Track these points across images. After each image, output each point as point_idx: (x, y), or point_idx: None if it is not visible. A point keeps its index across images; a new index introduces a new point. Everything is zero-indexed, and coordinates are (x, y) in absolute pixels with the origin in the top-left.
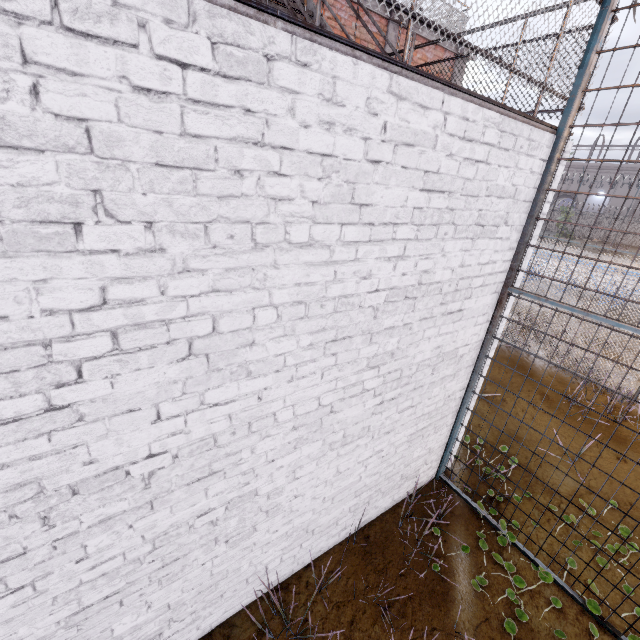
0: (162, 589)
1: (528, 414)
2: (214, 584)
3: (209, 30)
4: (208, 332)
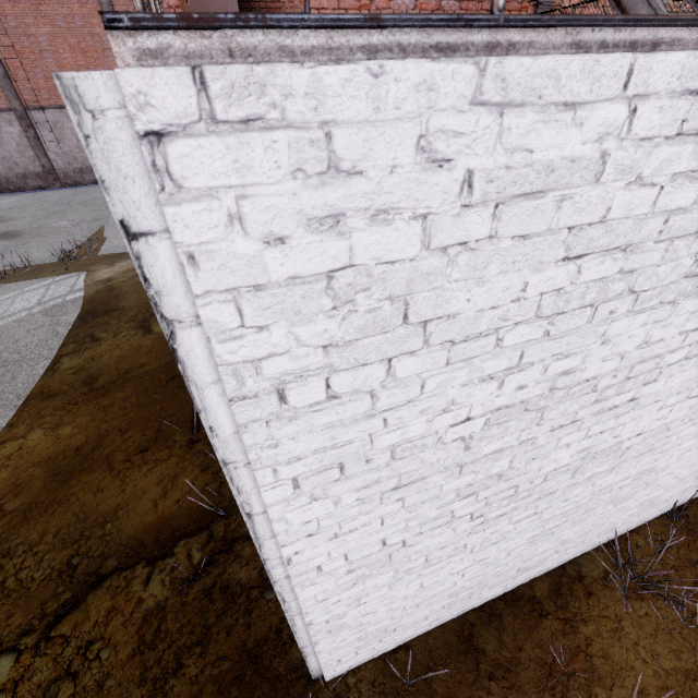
0: (569, 529)
1: None
2: (587, 532)
3: None
4: None
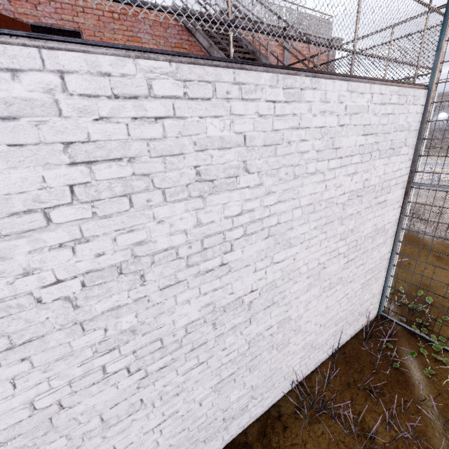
0: (250, 375)
1: (430, 270)
2: (270, 376)
3: (283, 85)
4: (276, 223)
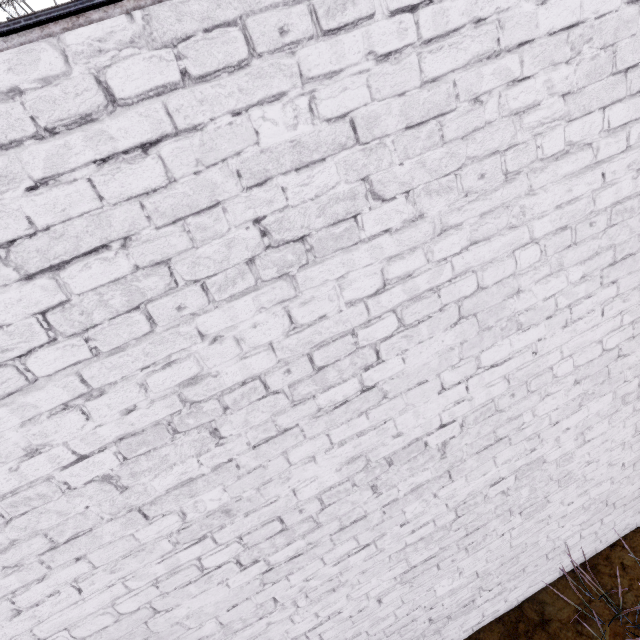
0: (468, 557)
1: None
2: (514, 557)
3: None
4: (473, 290)
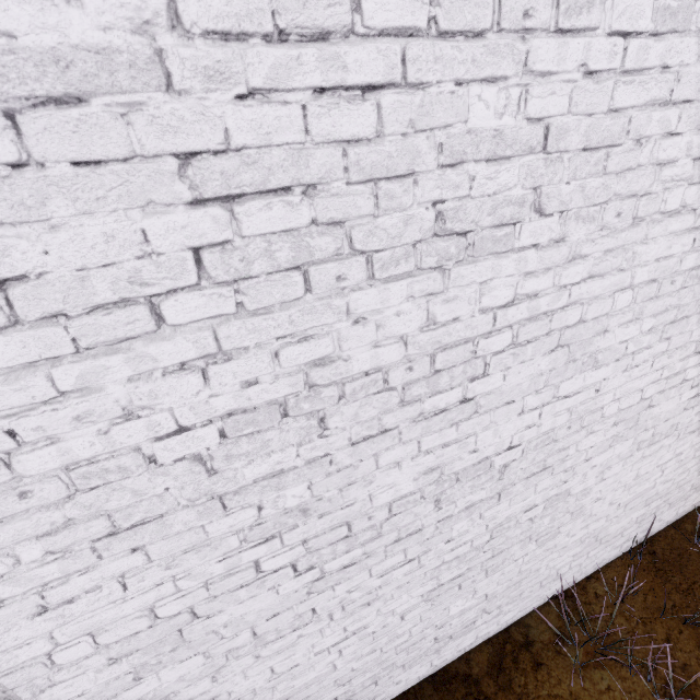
0: (485, 579)
1: None
2: (518, 582)
3: None
4: (576, 321)
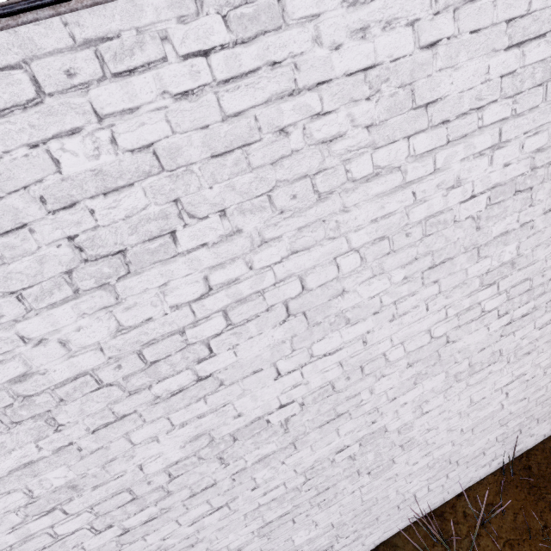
0: (322, 511)
1: None
2: (367, 509)
3: (216, 4)
4: (298, 292)
